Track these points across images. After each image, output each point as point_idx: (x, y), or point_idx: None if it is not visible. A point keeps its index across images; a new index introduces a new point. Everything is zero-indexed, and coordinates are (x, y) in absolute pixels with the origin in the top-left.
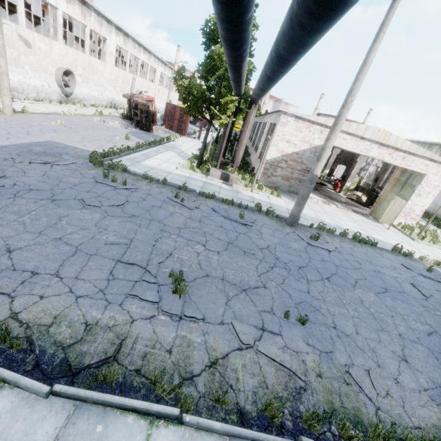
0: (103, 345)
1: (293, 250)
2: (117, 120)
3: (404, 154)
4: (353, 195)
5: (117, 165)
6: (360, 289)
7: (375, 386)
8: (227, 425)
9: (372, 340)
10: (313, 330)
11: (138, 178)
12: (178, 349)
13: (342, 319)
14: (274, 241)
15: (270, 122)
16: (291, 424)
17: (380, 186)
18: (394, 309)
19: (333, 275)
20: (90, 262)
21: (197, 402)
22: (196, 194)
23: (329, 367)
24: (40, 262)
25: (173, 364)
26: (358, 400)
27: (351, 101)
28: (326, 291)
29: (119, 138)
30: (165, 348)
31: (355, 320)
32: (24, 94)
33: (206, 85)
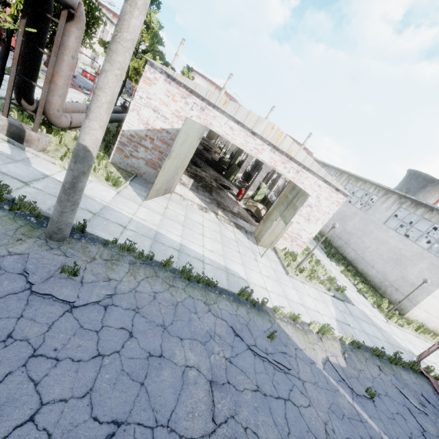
0: None
1: None
2: None
3: (299, 167)
4: (254, 206)
5: None
6: None
7: None
8: None
9: None
10: None
11: None
12: None
13: None
14: None
15: None
16: None
17: None
18: None
19: None
20: None
21: None
22: None
23: None
24: None
25: None
26: None
27: None
28: None
29: None
30: None
31: None
32: None
33: None
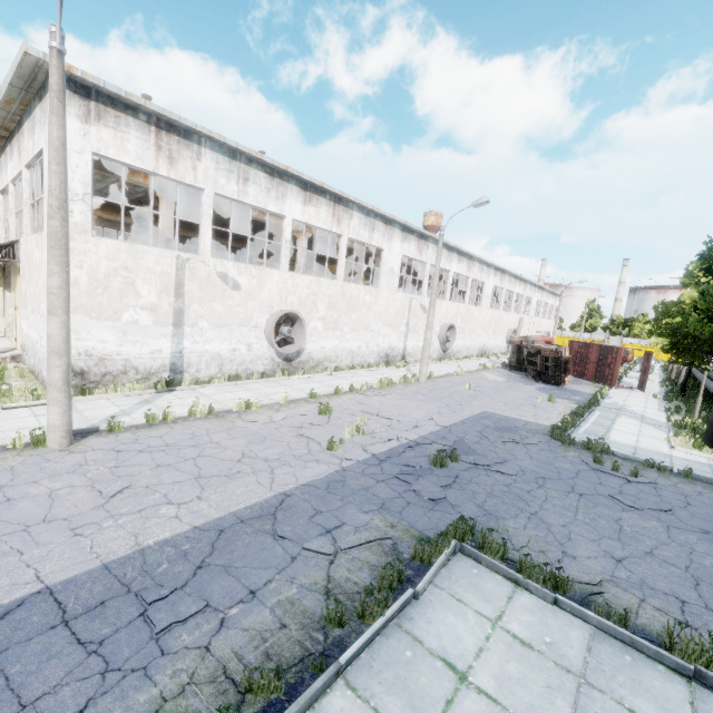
0: None
1: None
2: (505, 372)
3: None
4: None
5: (595, 443)
6: None
7: None
8: None
9: None
10: None
11: (637, 465)
12: None
13: None
14: None
15: None
16: None
17: None
18: None
19: None
20: None
21: None
22: None
23: None
24: (669, 585)
25: None
26: None
27: None
28: None
29: (541, 400)
30: None
31: None
32: (413, 357)
33: (702, 318)
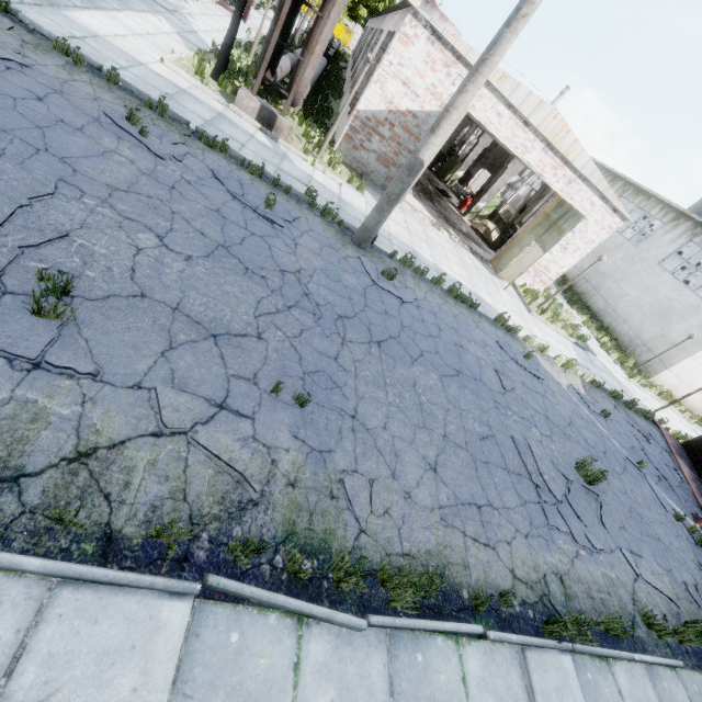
0: None
1: (342, 287)
2: None
3: (573, 176)
4: (483, 226)
5: None
6: (422, 366)
7: (373, 502)
8: (56, 563)
9: (402, 440)
10: (315, 417)
11: (42, 44)
12: (4, 424)
13: (371, 405)
14: (315, 264)
15: (388, 31)
16: (205, 555)
17: (523, 221)
18: (455, 401)
19: (390, 340)
20: None
21: (11, 521)
22: (187, 131)
23: (314, 473)
24: None
25: None
26: (338, 520)
27: (526, 16)
28: (367, 362)
29: None
30: None
31: (391, 410)
32: None
33: None
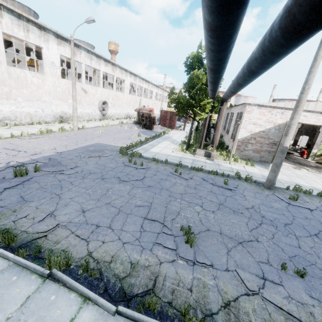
0: (144, 280)
1: (275, 209)
2: (131, 125)
3: None
4: (321, 159)
5: (136, 153)
6: None
7: None
8: None
9: None
10: (313, 283)
11: (149, 161)
12: (197, 289)
13: None
14: (257, 202)
15: (237, 112)
16: None
17: None
18: None
19: (320, 232)
20: (128, 219)
21: None
22: (189, 169)
23: None
24: (100, 219)
25: (195, 301)
26: None
27: (308, 88)
28: (318, 247)
29: (134, 136)
30: (186, 287)
31: None
32: (82, 118)
33: (188, 95)
